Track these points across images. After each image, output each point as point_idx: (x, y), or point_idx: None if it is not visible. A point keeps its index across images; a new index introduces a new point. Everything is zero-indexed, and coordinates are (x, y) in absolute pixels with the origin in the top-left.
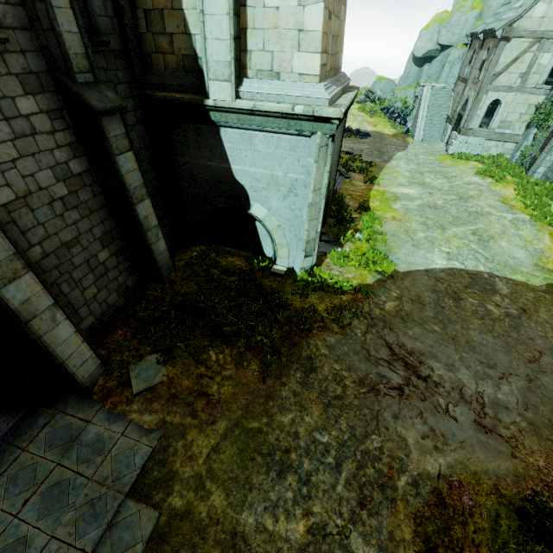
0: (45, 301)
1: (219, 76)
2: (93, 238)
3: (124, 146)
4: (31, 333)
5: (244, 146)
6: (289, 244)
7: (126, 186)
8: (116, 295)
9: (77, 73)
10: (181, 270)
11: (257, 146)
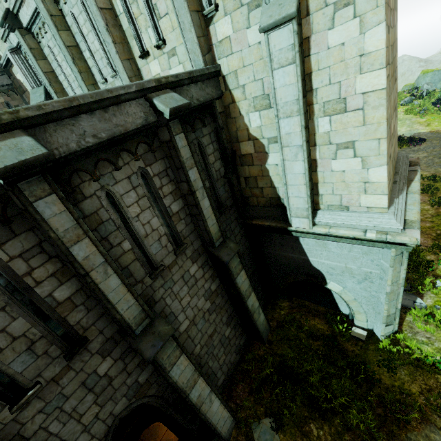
0: (207, 391)
1: (299, 215)
2: (222, 323)
3: (239, 269)
4: (201, 414)
5: (320, 248)
6: (366, 312)
7: (241, 293)
8: (234, 354)
9: (215, 242)
10: (275, 331)
11: (331, 249)
